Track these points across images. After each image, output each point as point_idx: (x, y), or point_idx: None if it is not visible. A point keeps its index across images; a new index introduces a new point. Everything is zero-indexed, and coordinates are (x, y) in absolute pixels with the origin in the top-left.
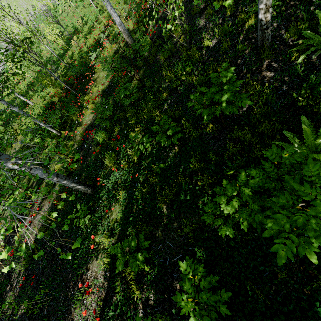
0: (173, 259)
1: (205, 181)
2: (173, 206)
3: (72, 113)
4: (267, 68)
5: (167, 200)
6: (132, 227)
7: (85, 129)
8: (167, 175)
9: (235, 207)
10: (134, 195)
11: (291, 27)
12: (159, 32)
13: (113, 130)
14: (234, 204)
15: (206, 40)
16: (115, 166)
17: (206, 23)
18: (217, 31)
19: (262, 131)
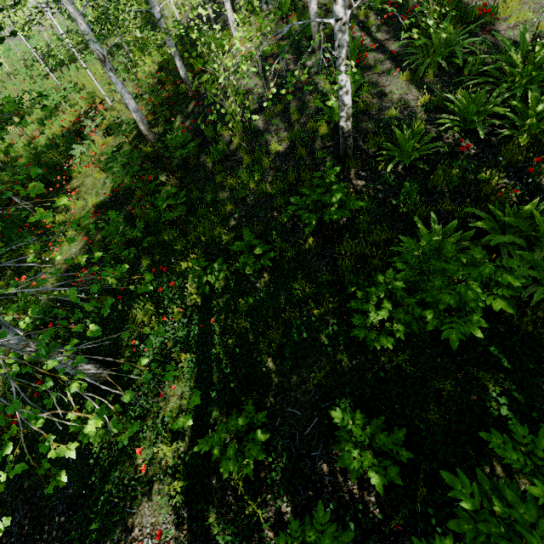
0: (306, 430)
1: (325, 307)
2: (285, 353)
3: (26, 245)
4: (356, 177)
5: (274, 347)
6: (219, 407)
7: (63, 270)
8: (261, 313)
9: (388, 311)
10: (209, 357)
11: (369, 139)
12: (195, 130)
13: (136, 264)
14: (387, 306)
15: (274, 144)
16: (157, 319)
17: (267, 126)
18: (285, 136)
19: (373, 241)
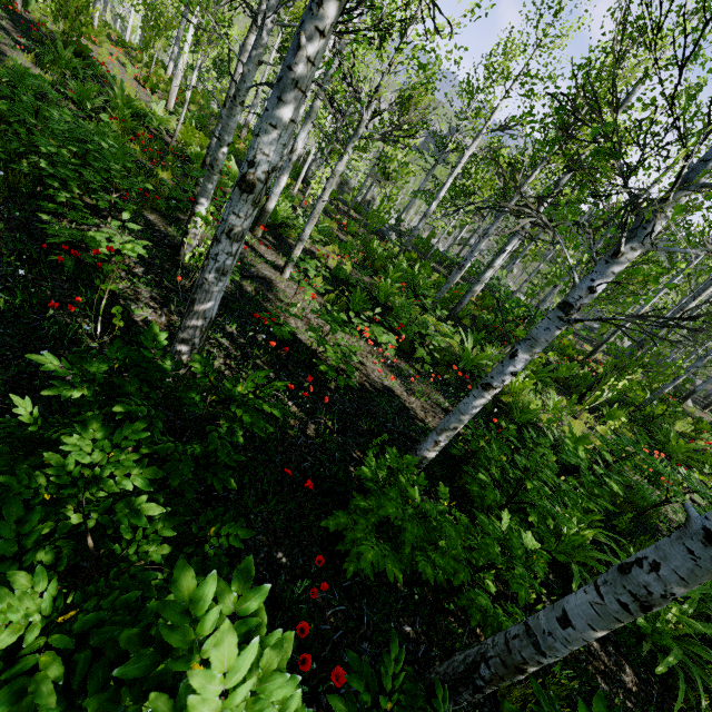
0: None
1: None
2: None
3: None
4: None
5: None
6: None
7: None
8: None
9: None
10: None
11: None
12: None
13: None
14: None
15: None
16: None
17: None
18: None
19: None
